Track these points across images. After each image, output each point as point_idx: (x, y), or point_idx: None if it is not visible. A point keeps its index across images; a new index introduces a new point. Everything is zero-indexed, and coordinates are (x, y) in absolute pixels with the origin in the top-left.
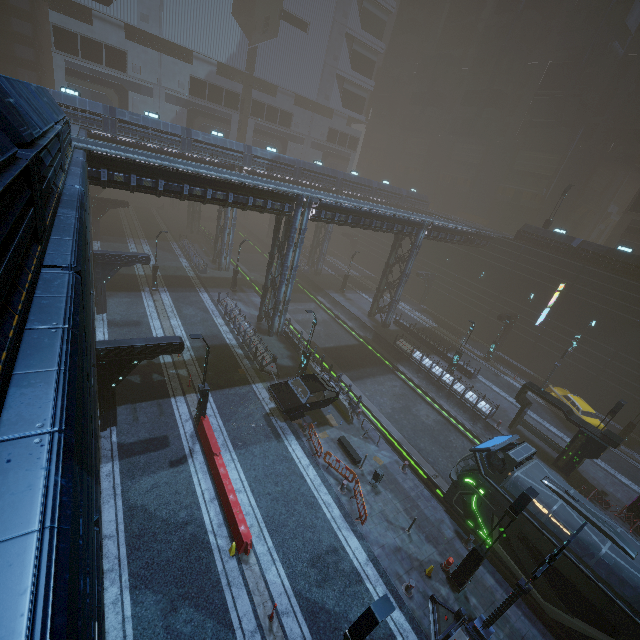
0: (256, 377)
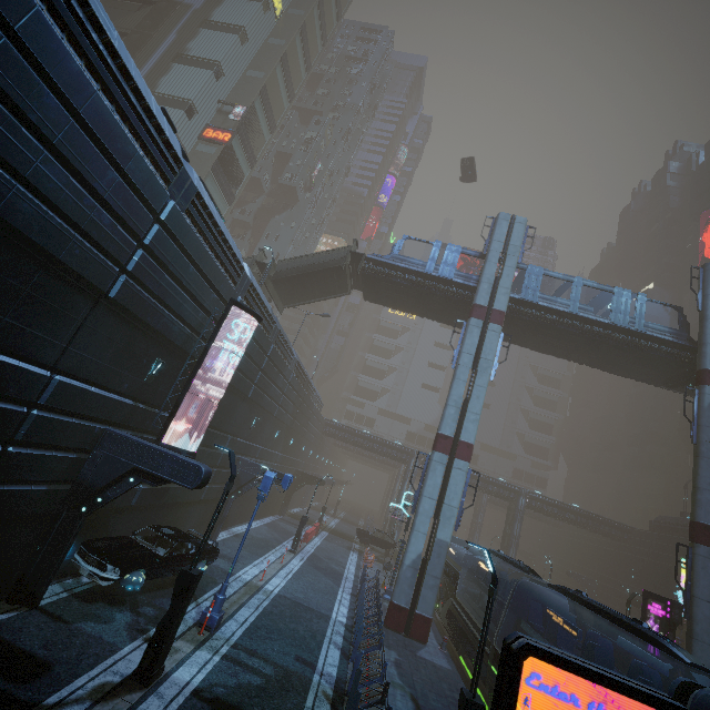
0: (359, 544)
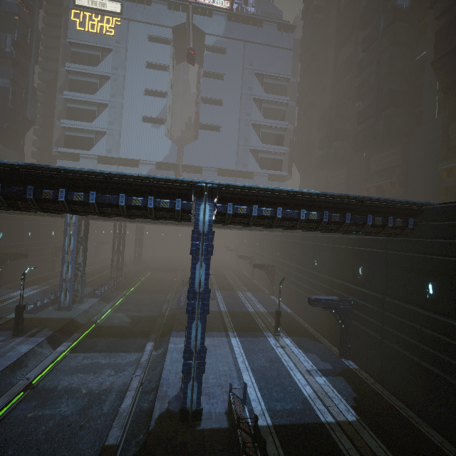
0: None
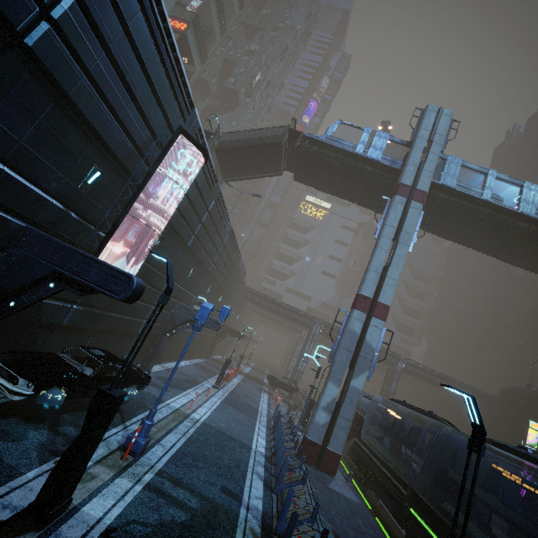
0: (267, 387)
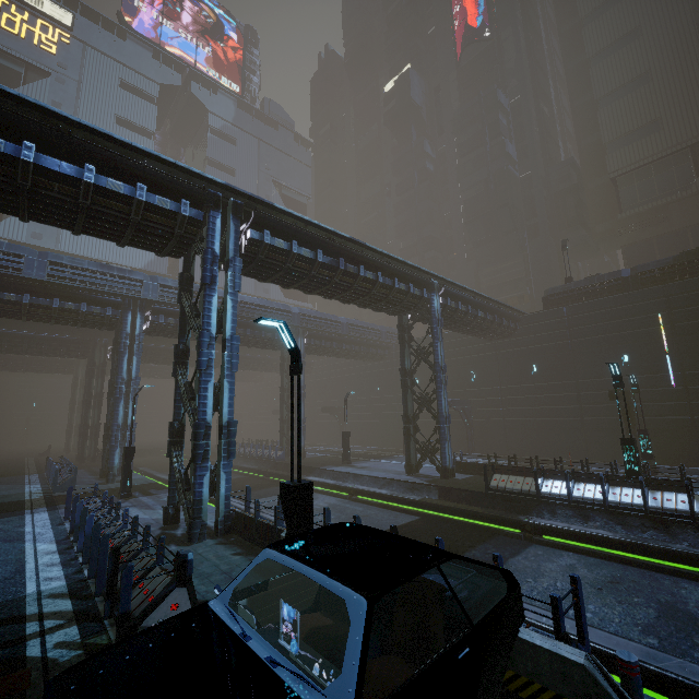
0: None
